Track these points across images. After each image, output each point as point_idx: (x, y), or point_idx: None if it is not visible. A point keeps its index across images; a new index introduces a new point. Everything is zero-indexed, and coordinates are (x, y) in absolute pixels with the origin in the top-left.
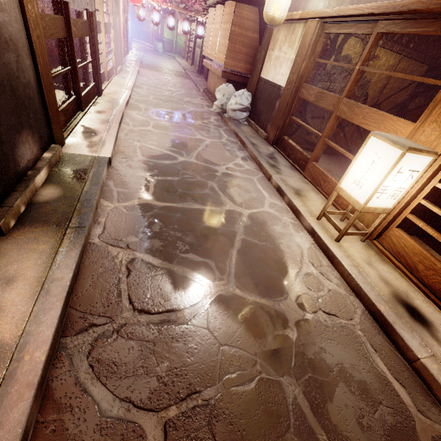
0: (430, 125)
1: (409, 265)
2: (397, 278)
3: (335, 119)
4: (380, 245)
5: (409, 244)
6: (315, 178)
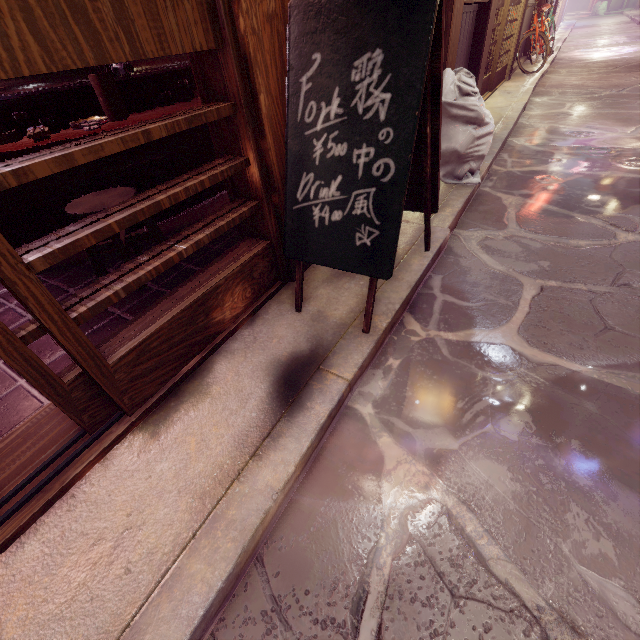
0: None
1: None
2: None
3: None
4: None
5: None
6: None
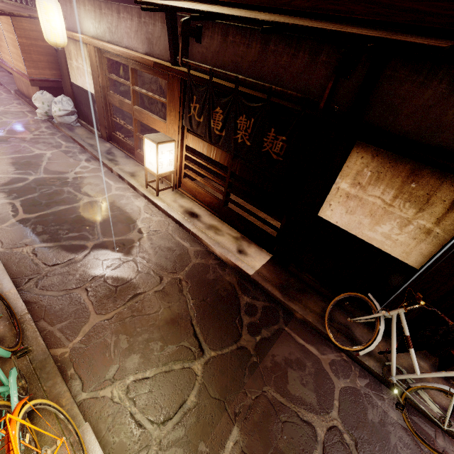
0: (170, 125)
1: (194, 195)
2: (189, 203)
3: (136, 120)
4: (182, 190)
5: (190, 185)
6: (143, 160)
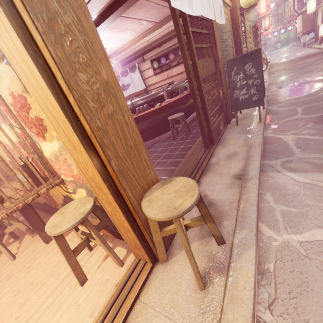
0: None
1: None
2: None
3: None
4: None
5: None
6: None
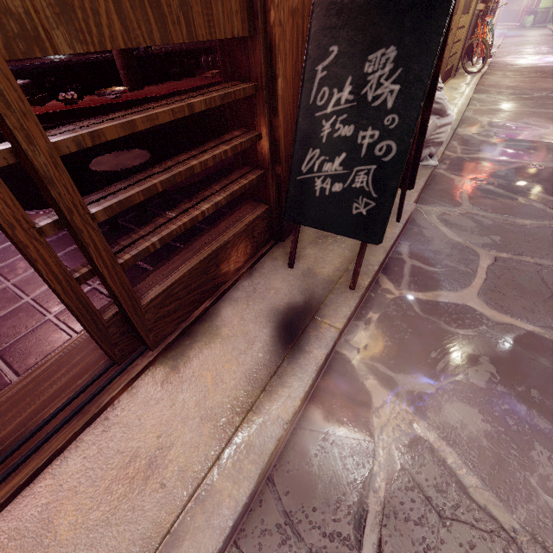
0: None
1: None
2: None
3: None
4: None
5: None
6: None
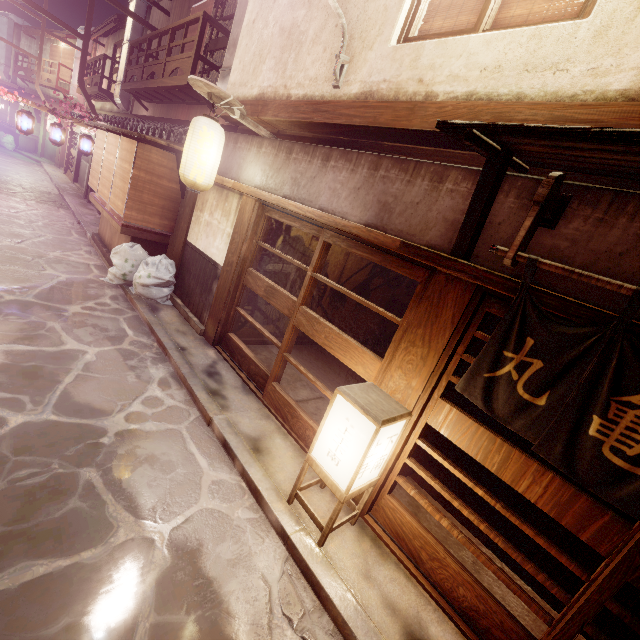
0: (396, 371)
1: (412, 553)
2: (404, 586)
3: (294, 329)
4: (374, 523)
5: (406, 521)
6: (280, 408)
